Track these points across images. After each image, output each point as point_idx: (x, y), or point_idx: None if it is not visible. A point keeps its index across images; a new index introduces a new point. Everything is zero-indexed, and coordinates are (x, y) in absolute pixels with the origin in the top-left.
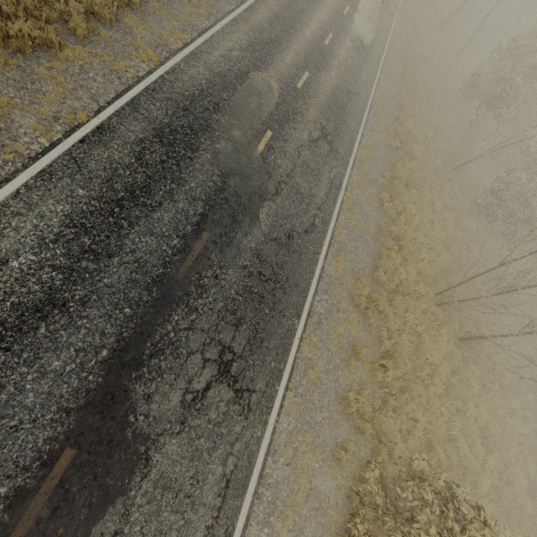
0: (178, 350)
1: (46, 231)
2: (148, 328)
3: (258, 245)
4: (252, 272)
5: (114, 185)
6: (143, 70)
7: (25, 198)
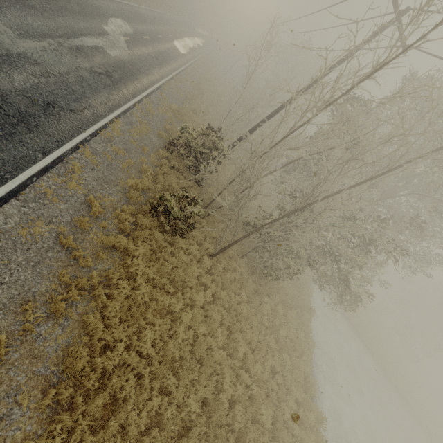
0: (88, 56)
1: None
2: (75, 42)
3: (123, 60)
4: (120, 64)
5: (58, 1)
6: None
7: None
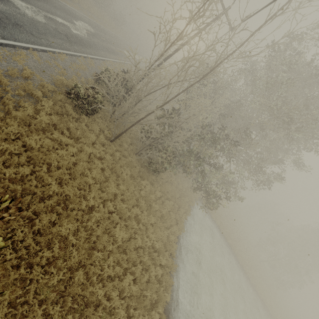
0: (56, 24)
1: None
2: (50, 16)
3: (81, 37)
4: (78, 38)
5: None
6: None
7: None
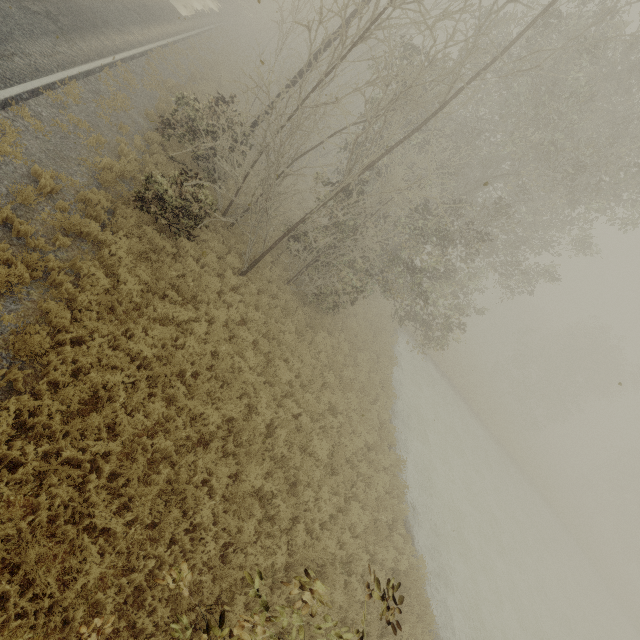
0: None
1: None
2: None
3: (76, 3)
4: (72, 7)
5: None
6: None
7: None
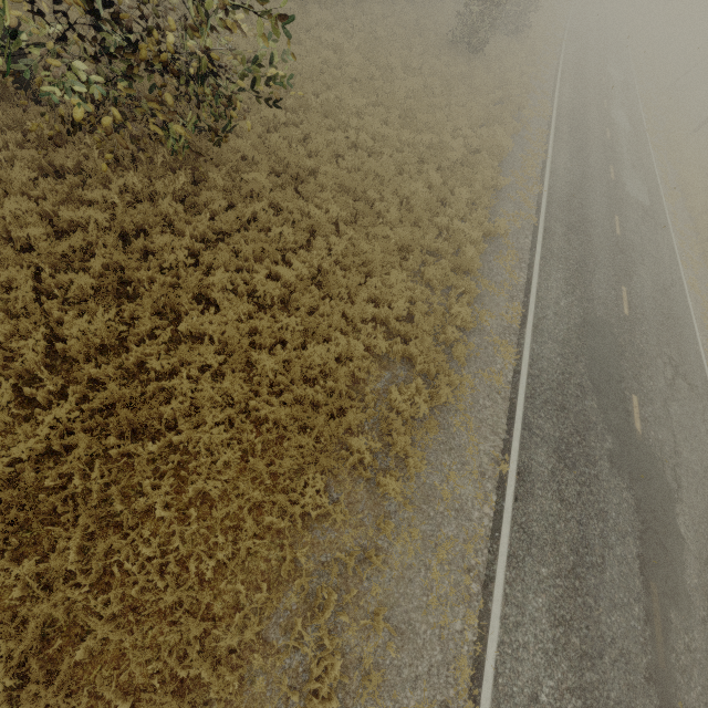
0: None
1: (544, 639)
2: None
3: (698, 578)
4: None
5: (560, 547)
6: (509, 370)
7: (512, 599)
